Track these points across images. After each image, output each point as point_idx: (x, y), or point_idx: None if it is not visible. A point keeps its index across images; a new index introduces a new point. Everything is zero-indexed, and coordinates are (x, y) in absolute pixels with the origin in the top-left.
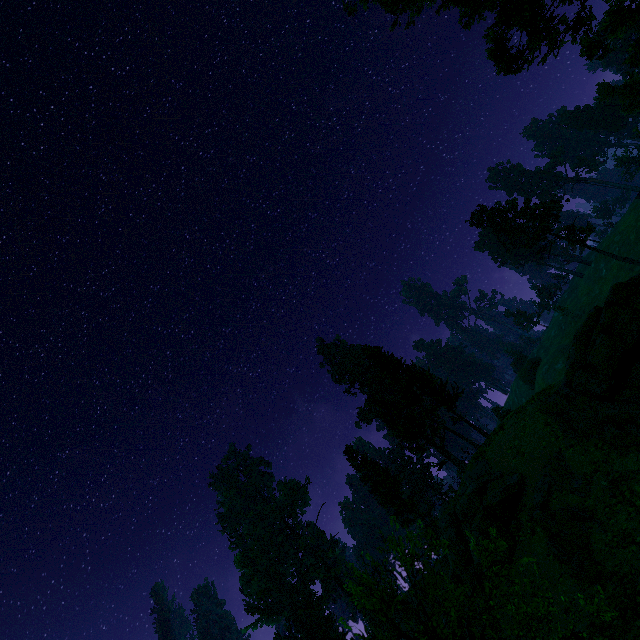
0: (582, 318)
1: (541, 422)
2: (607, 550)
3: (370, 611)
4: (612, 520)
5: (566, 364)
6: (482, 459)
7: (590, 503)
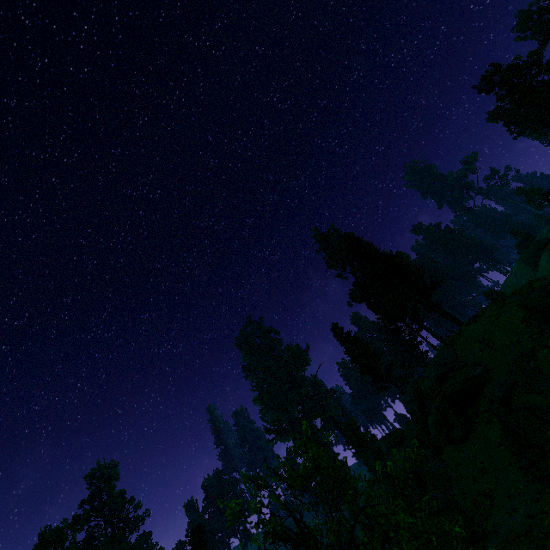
0: None
1: (518, 318)
2: None
3: (354, 445)
4: None
5: None
6: (450, 348)
7: None
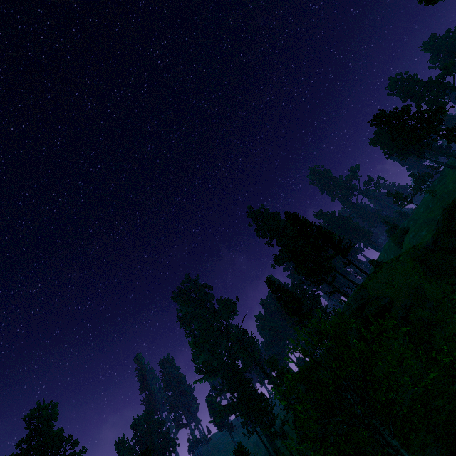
0: (447, 199)
1: (410, 267)
2: (444, 343)
3: (275, 377)
4: (451, 326)
5: (434, 229)
6: (364, 289)
7: (437, 316)
